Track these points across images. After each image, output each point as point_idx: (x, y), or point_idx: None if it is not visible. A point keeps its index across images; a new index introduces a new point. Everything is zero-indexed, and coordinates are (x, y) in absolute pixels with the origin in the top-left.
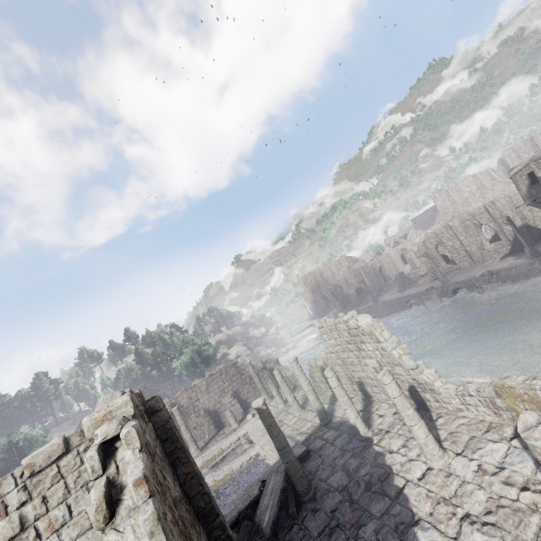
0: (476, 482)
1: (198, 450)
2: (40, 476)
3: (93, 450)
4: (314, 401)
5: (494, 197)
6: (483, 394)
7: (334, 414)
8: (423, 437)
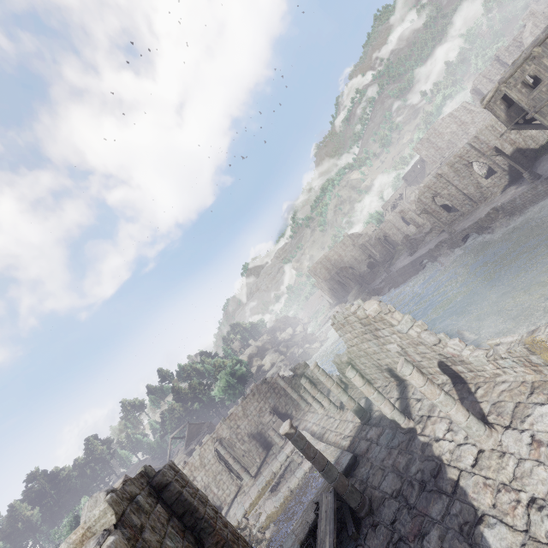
0: (533, 457)
1: (252, 478)
2: None
3: None
4: (347, 402)
5: (476, 130)
6: (515, 354)
7: (372, 409)
8: (463, 420)
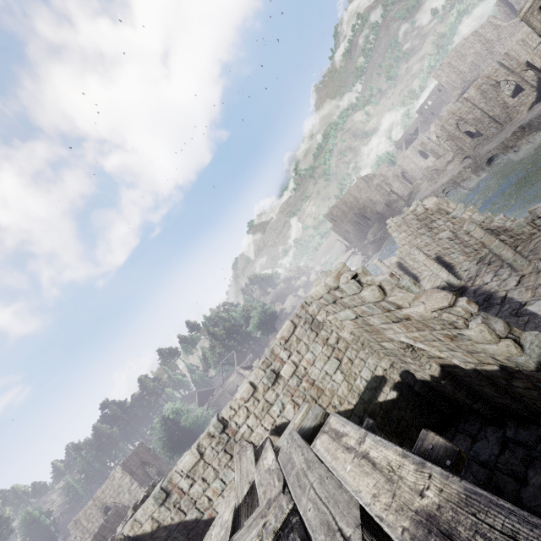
0: None
1: None
2: (289, 342)
3: (352, 280)
4: None
5: (504, 47)
6: None
7: None
8: (511, 256)
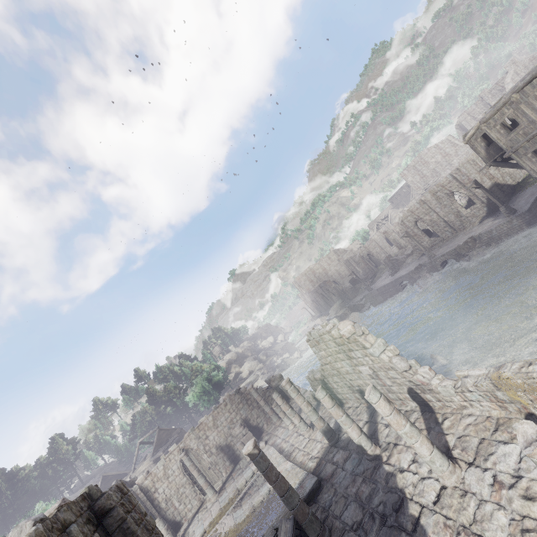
0: (494, 499)
1: (215, 493)
2: None
3: None
4: (317, 422)
5: (459, 163)
6: (481, 388)
7: (341, 430)
8: (427, 454)
